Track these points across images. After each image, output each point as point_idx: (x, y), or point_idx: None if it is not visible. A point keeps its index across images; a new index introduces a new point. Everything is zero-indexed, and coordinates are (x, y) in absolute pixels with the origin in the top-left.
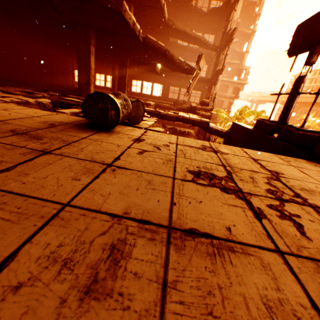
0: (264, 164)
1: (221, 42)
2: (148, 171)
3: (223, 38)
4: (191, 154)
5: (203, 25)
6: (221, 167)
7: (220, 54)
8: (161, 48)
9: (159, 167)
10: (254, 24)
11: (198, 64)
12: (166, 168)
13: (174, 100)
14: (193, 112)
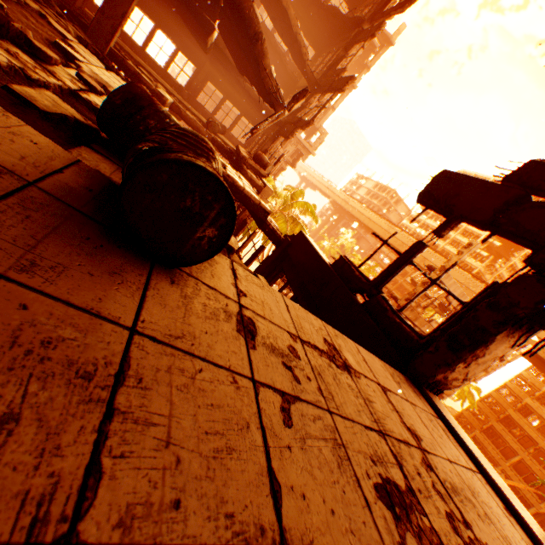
0: (397, 407)
1: (323, 77)
2: (349, 540)
3: (329, 73)
4: (336, 391)
5: (309, 20)
6: (385, 445)
7: (314, 95)
8: (254, 21)
9: (346, 494)
10: (359, 77)
11: (295, 103)
12: (354, 493)
13: (205, 111)
14: (237, 164)
